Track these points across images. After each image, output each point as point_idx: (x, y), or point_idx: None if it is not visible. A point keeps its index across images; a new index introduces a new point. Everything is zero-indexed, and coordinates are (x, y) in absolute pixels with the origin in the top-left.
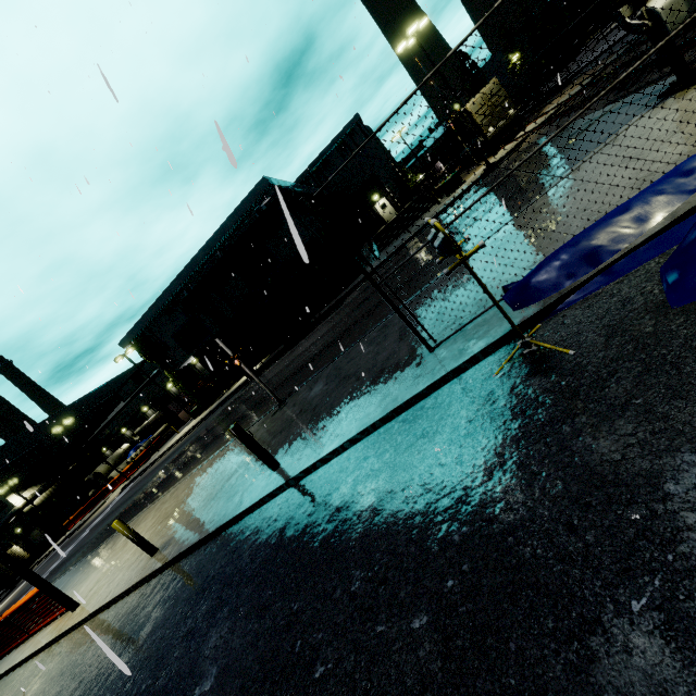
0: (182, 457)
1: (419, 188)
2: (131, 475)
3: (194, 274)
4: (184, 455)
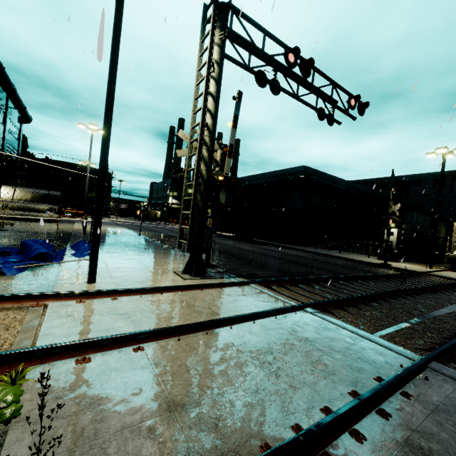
0: (169, 231)
1: (403, 242)
2: None
3: (255, 180)
4: (171, 231)
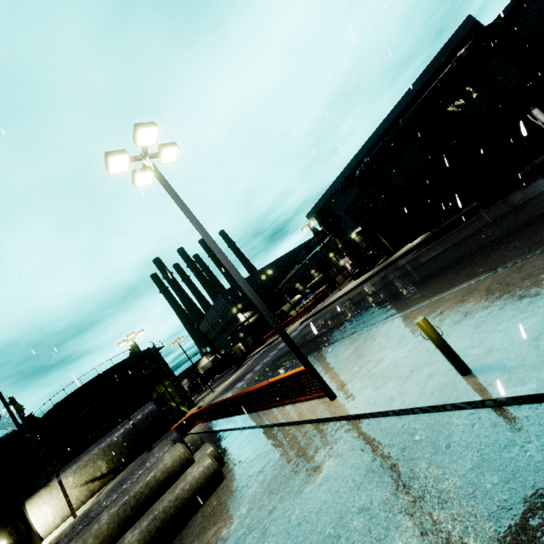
0: (364, 301)
1: None
2: (303, 316)
3: (371, 150)
4: (366, 300)
